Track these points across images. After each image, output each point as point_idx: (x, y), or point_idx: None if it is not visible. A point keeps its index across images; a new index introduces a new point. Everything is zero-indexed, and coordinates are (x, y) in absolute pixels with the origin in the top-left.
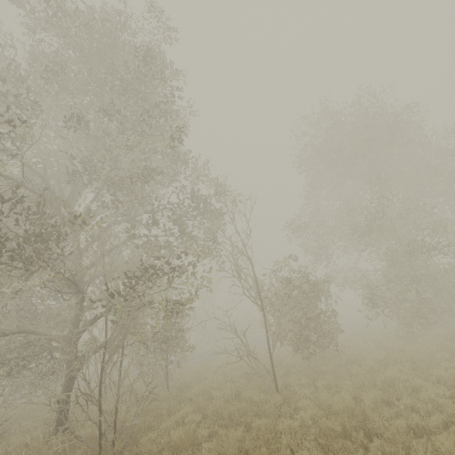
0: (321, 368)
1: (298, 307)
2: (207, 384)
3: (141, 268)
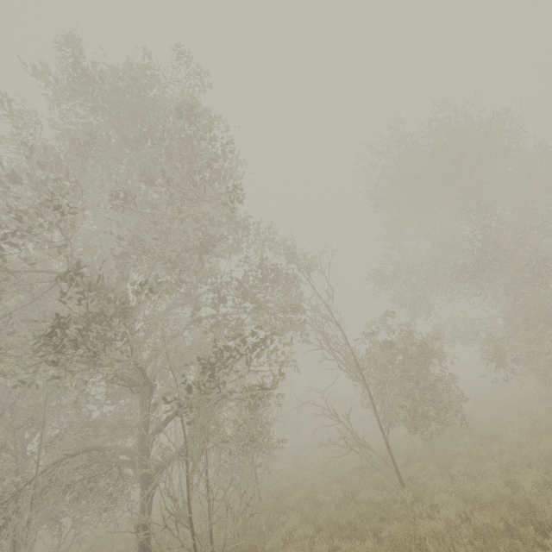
0: (452, 450)
1: (404, 376)
2: (308, 488)
3: (215, 353)
